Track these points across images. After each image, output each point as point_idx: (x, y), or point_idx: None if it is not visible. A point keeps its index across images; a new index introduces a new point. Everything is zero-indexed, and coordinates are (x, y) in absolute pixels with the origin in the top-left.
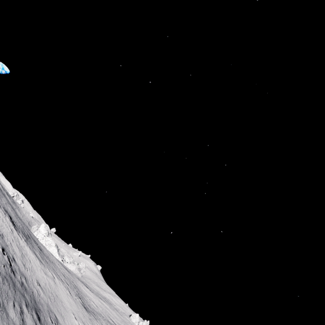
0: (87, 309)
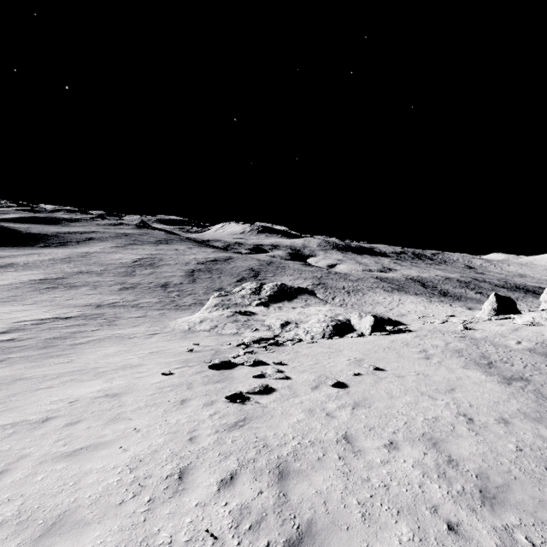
0: None
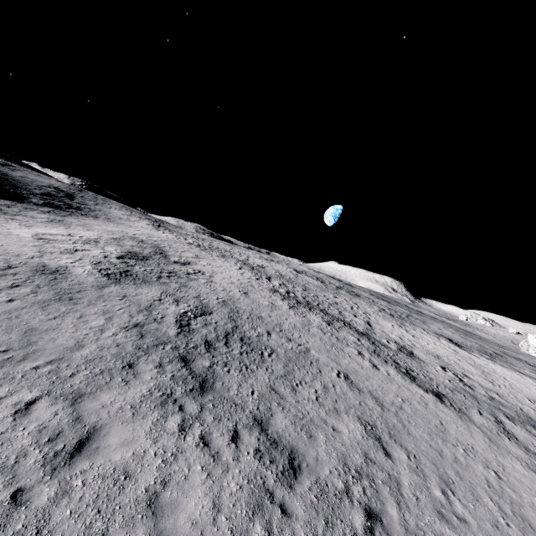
0: None
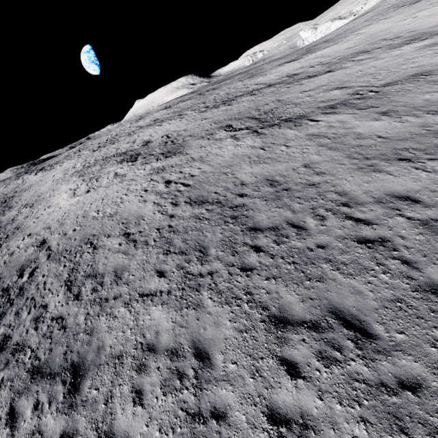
0: (419, 1)
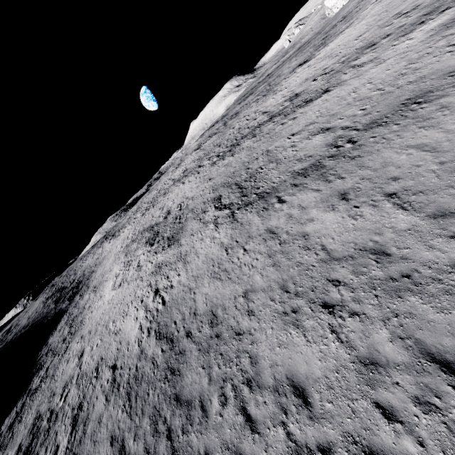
0: None
